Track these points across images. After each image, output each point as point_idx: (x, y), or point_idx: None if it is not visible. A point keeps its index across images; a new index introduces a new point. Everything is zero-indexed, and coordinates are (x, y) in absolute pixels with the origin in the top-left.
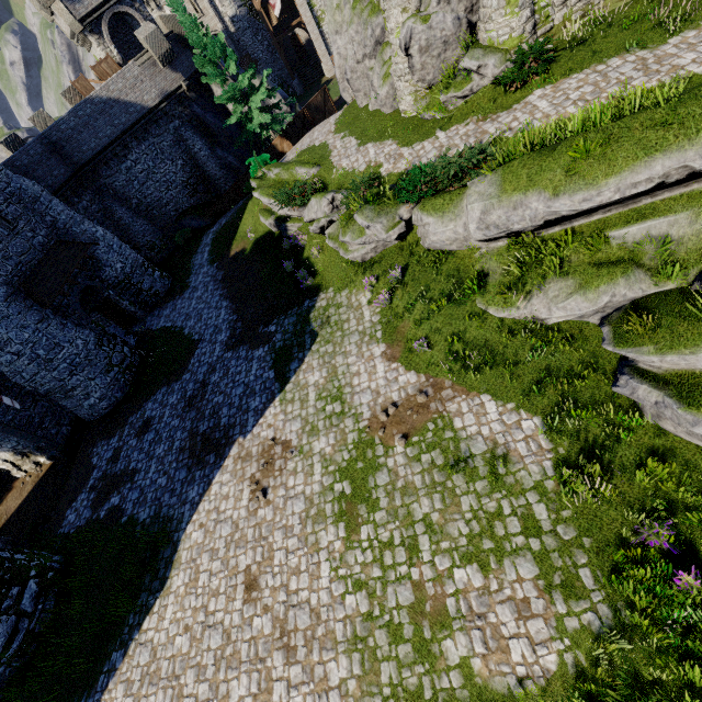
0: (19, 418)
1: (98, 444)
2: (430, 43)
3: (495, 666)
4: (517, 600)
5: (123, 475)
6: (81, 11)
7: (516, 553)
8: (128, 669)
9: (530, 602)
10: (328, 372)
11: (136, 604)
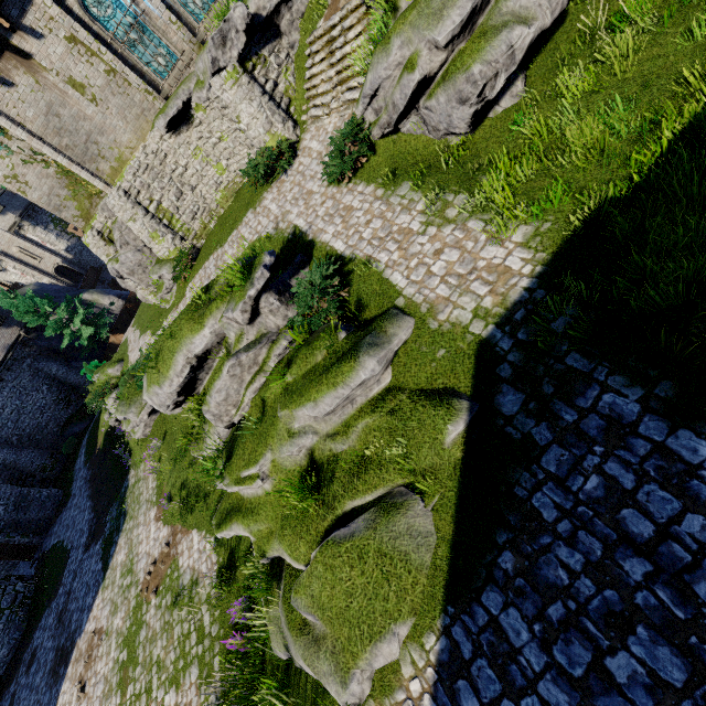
0: None
1: (2, 696)
2: (132, 269)
3: None
4: (187, 704)
5: None
6: None
7: (192, 663)
8: None
9: (192, 702)
10: (128, 547)
11: None
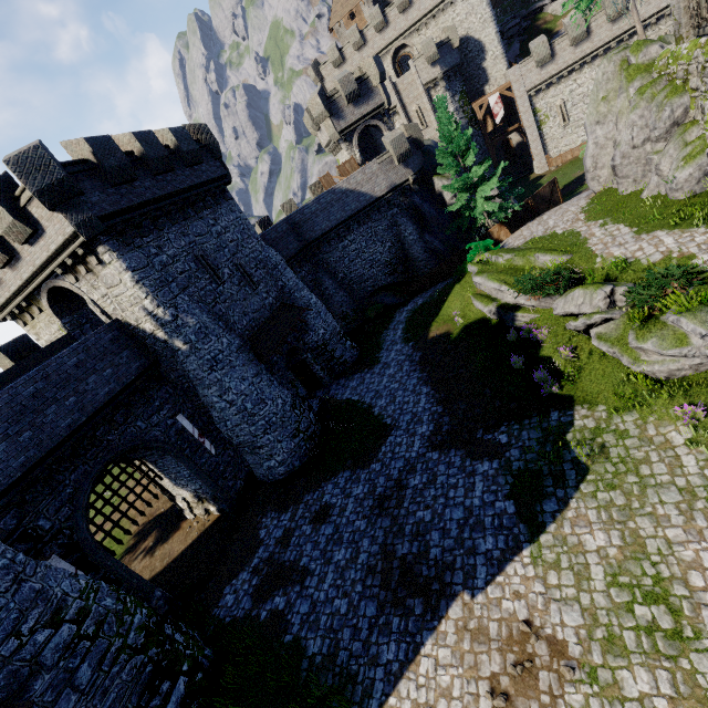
0: (209, 463)
1: (268, 514)
2: None
3: None
4: None
5: (292, 569)
6: (342, 125)
7: None
8: None
9: None
10: (624, 539)
11: None
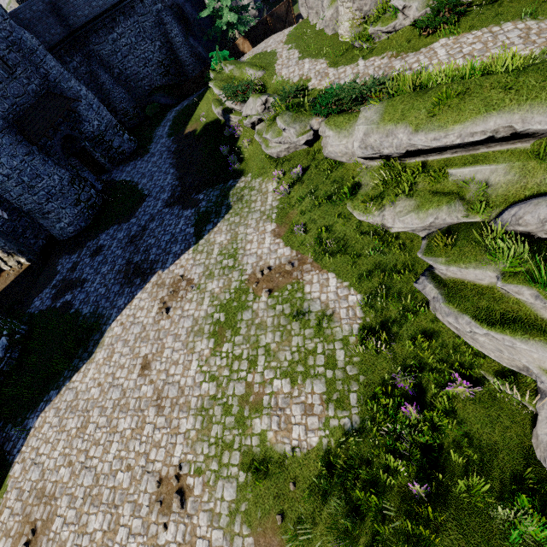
0: (7, 226)
1: (63, 257)
2: None
3: (280, 438)
4: (306, 404)
5: (76, 281)
6: None
7: (316, 377)
8: (59, 402)
9: (314, 407)
10: (231, 236)
11: (71, 365)
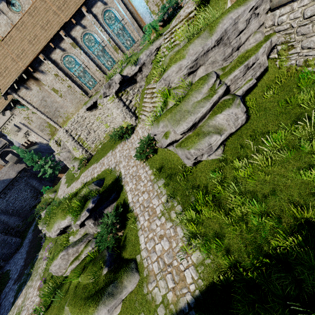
0: None
1: None
2: (65, 158)
3: None
4: None
5: None
6: None
7: None
8: None
9: None
10: (24, 297)
11: None
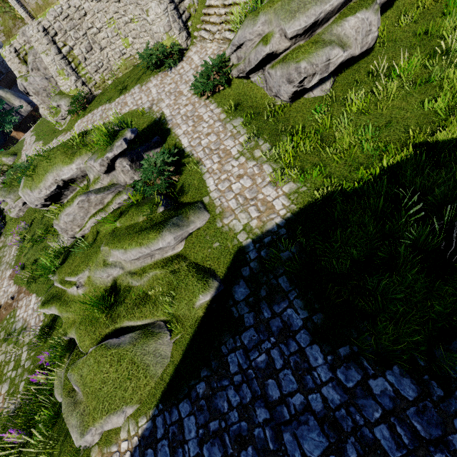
0: None
1: None
2: (37, 90)
3: None
4: None
5: None
6: None
7: (5, 381)
8: None
9: None
10: None
11: None
